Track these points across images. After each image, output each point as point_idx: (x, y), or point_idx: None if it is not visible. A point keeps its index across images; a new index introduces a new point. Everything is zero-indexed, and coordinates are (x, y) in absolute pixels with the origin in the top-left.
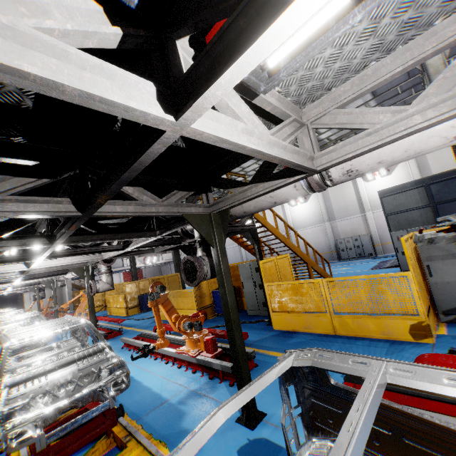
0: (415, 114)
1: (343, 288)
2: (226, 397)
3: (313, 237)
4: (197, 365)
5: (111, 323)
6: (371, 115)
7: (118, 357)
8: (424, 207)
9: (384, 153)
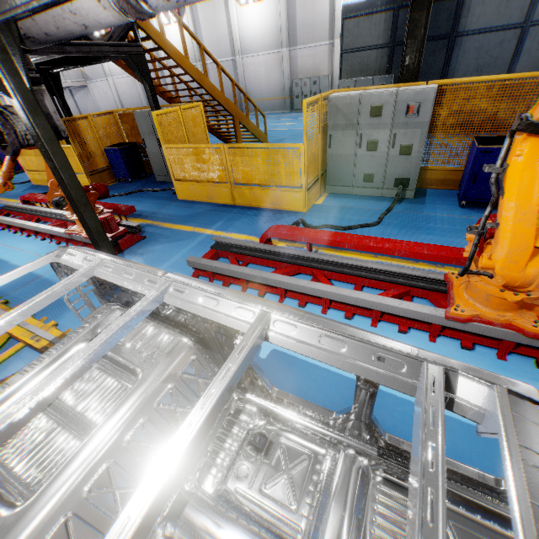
0: None
1: (244, 157)
2: None
3: (265, 71)
4: (78, 241)
5: None
6: None
7: None
8: (383, 47)
9: None
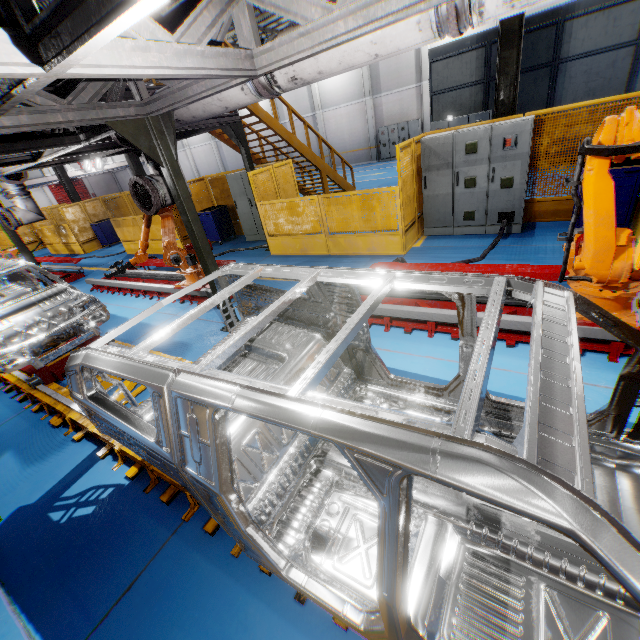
0: (339, 20)
1: (338, 206)
2: (214, 317)
3: (348, 123)
4: (185, 296)
5: (63, 264)
6: (305, 6)
7: (87, 295)
8: (477, 84)
9: (321, 62)
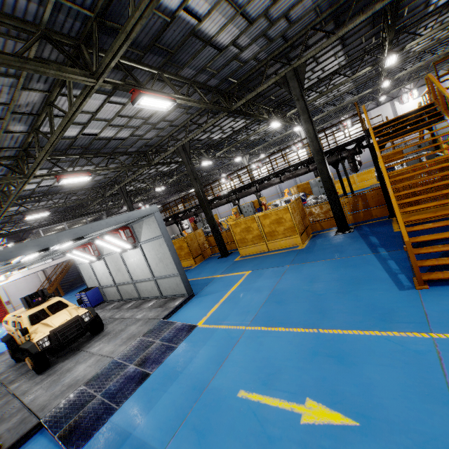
0: None
1: None
2: None
3: None
4: None
5: None
6: None
7: None
8: None
9: None
